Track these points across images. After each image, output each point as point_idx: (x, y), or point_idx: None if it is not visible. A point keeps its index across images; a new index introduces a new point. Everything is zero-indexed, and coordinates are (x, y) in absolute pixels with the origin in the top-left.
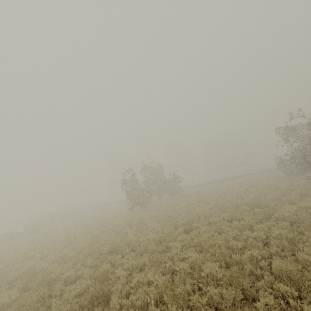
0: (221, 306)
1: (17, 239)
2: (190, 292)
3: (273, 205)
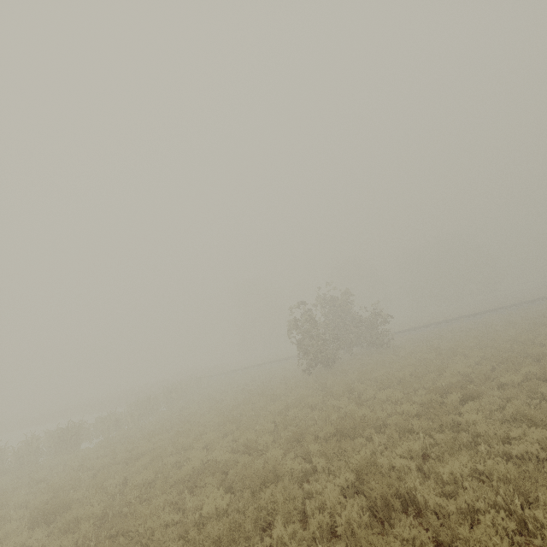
0: None
1: (130, 423)
2: None
3: None
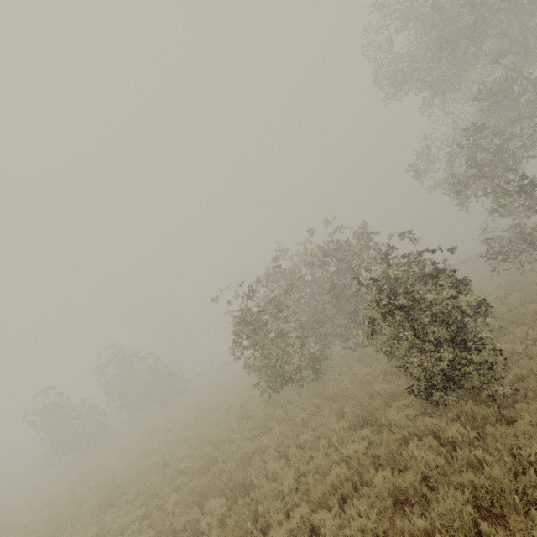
0: None
1: None
2: None
3: (121, 503)
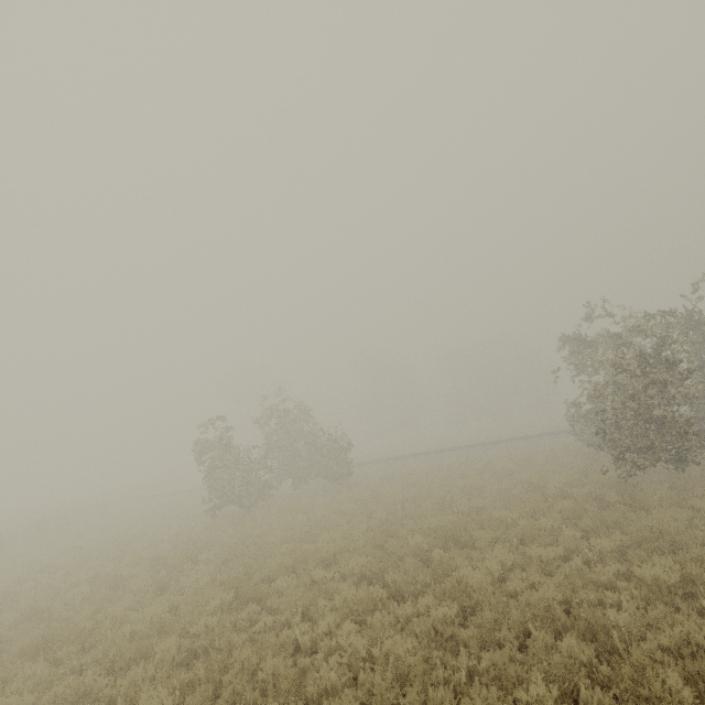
0: None
1: None
2: None
3: (482, 543)
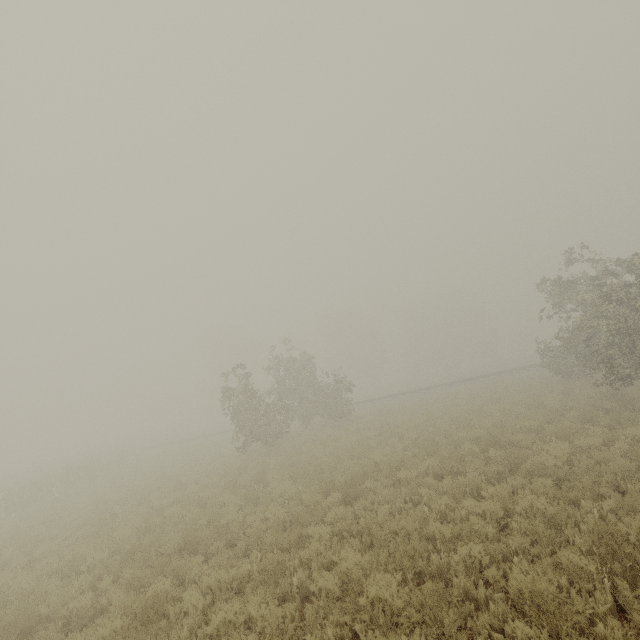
0: None
1: None
2: None
3: (528, 442)
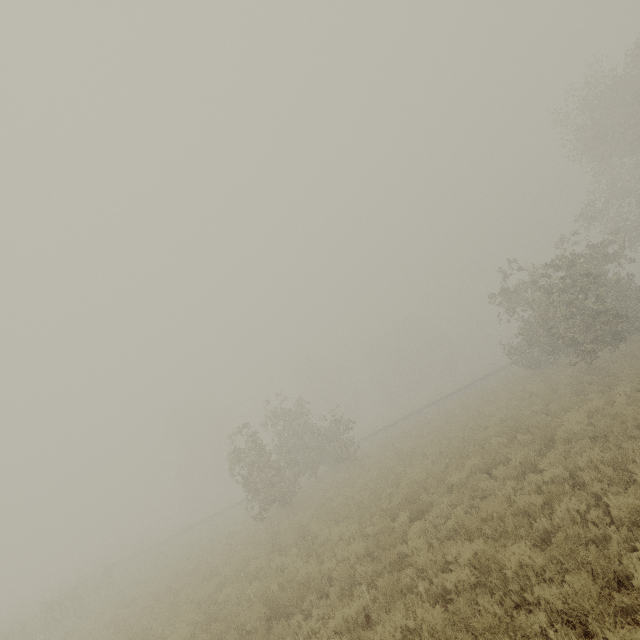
0: (585, 605)
1: None
2: (503, 619)
3: (545, 422)
